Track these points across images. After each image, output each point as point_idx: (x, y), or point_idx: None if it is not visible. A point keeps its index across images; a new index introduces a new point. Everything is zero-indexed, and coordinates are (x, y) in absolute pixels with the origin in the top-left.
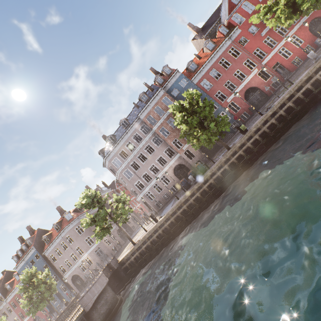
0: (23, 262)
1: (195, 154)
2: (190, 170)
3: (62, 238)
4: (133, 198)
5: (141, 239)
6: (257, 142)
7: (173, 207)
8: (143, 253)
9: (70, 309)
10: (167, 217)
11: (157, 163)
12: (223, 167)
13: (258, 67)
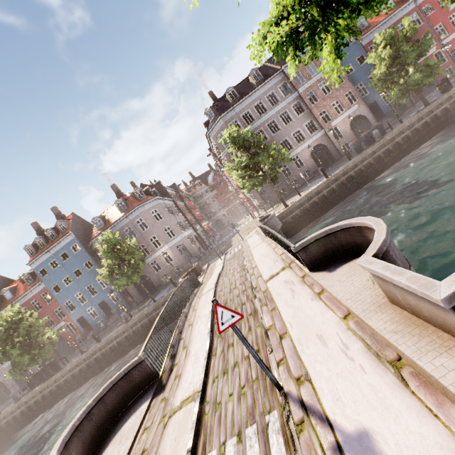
0: (48, 254)
1: (344, 134)
2: (331, 155)
3: (130, 221)
4: (198, 214)
5: (306, 195)
6: None
7: (356, 159)
8: (303, 213)
9: (198, 270)
10: (345, 171)
11: (293, 138)
12: (425, 119)
13: (436, 47)
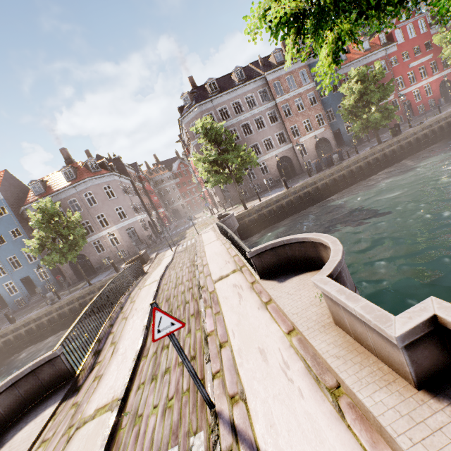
0: None
1: (308, 152)
2: (294, 168)
3: (76, 193)
4: (156, 199)
5: (266, 201)
6: (408, 145)
7: (315, 177)
8: (260, 218)
9: (146, 258)
10: (304, 186)
11: (263, 144)
12: (376, 155)
13: (394, 95)
